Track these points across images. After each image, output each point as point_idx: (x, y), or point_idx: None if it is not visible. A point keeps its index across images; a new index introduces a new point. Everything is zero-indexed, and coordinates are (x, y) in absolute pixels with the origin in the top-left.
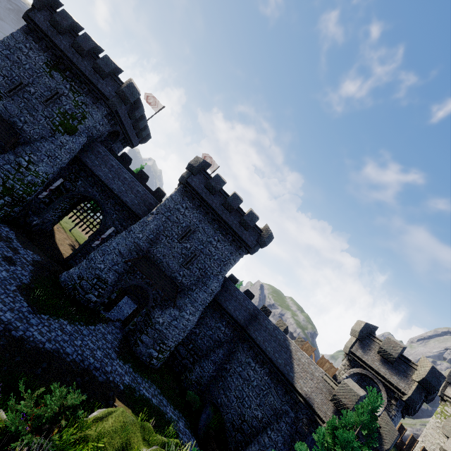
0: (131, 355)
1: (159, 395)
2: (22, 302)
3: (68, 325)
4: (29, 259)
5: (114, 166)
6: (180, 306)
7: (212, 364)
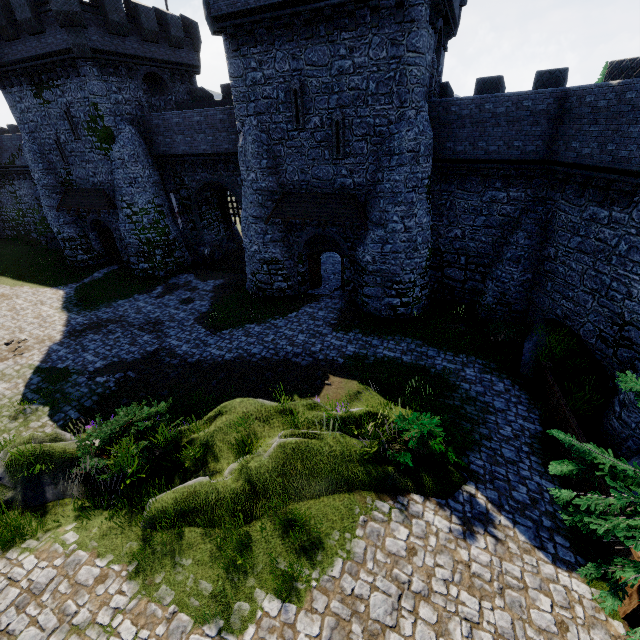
0: (361, 319)
1: (419, 348)
2: (199, 330)
3: (256, 328)
4: (209, 289)
5: (179, 123)
6: (378, 221)
7: (512, 265)
